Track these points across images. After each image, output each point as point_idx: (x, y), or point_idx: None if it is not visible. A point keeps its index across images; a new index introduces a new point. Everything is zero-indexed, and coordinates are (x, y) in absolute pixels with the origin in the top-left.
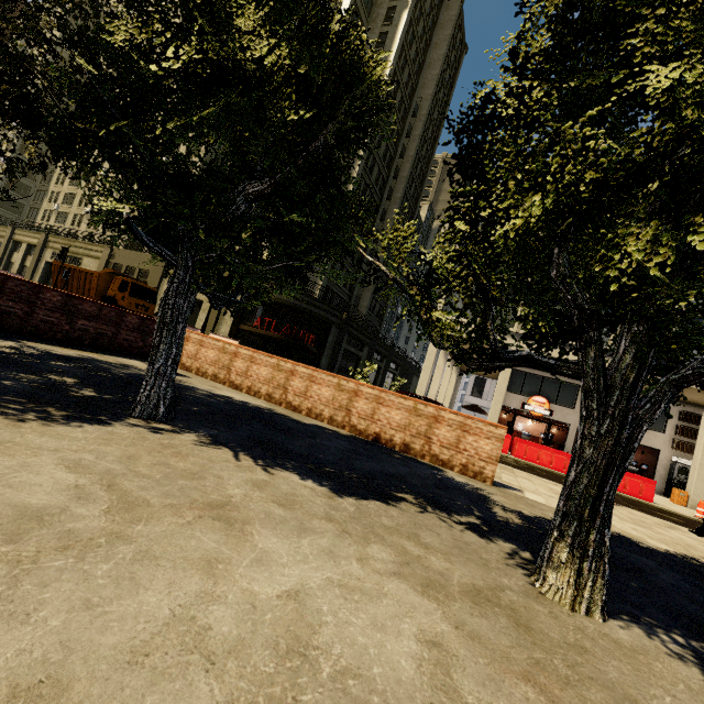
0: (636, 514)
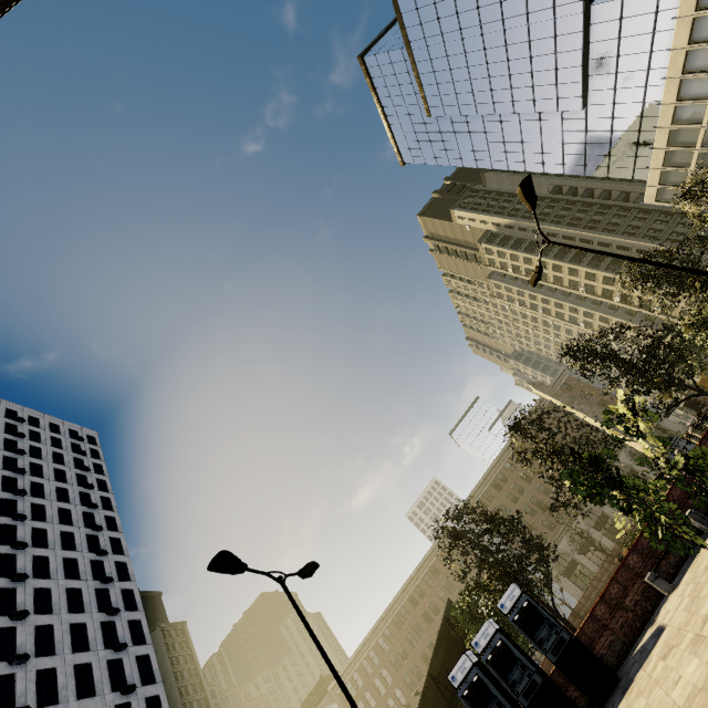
0: None
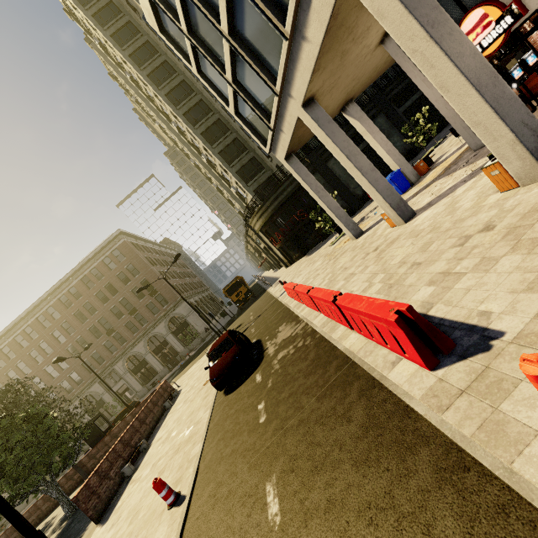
0: (152, 537)
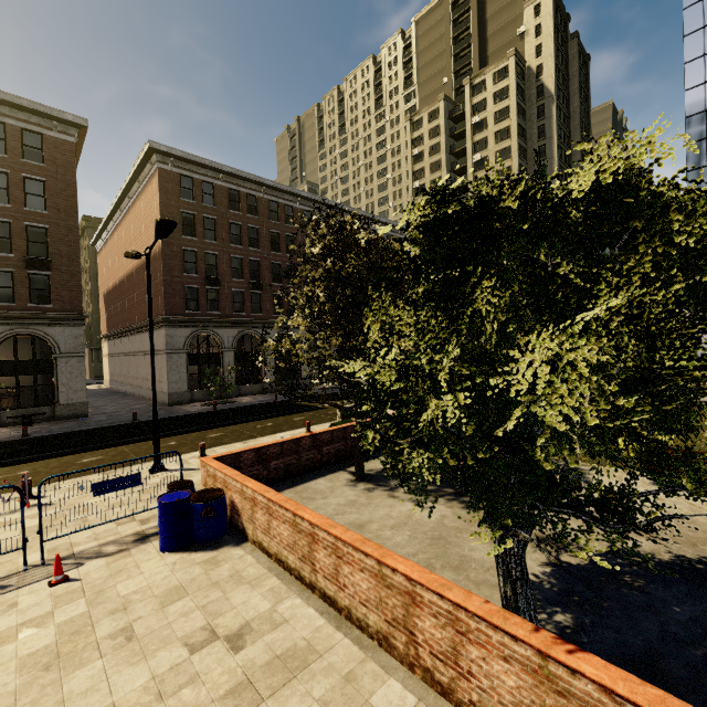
0: None
